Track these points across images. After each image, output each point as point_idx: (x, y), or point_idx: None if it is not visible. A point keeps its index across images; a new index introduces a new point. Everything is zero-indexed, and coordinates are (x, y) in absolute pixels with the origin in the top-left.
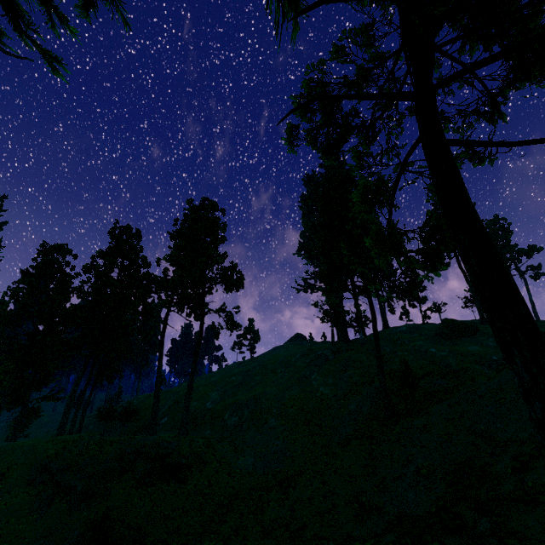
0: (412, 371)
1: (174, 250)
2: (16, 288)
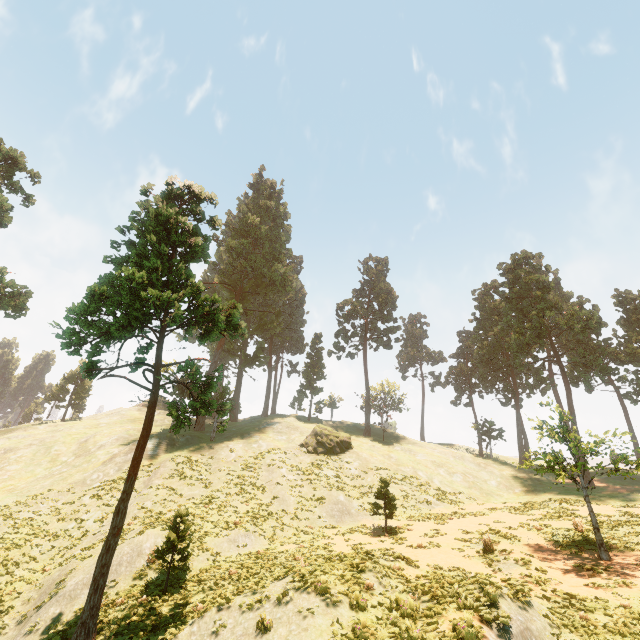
0: (231, 506)
1: None
2: None
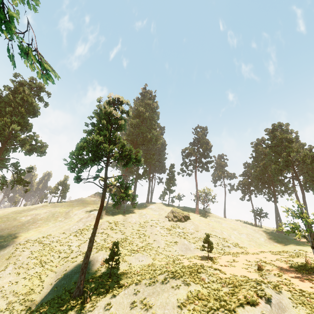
0: (135, 243)
1: None
2: None
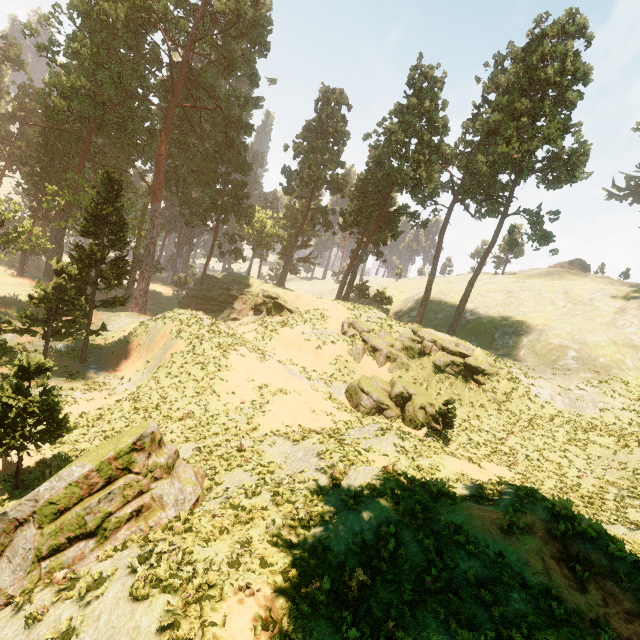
0: None
1: (496, 112)
2: (302, 144)
